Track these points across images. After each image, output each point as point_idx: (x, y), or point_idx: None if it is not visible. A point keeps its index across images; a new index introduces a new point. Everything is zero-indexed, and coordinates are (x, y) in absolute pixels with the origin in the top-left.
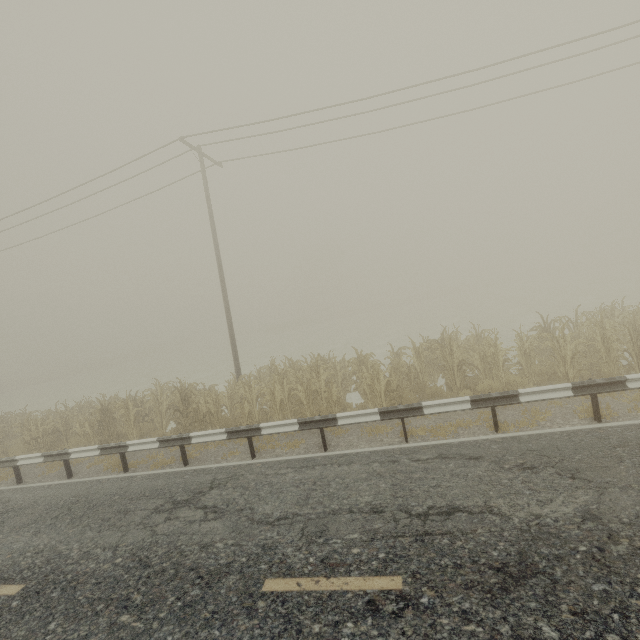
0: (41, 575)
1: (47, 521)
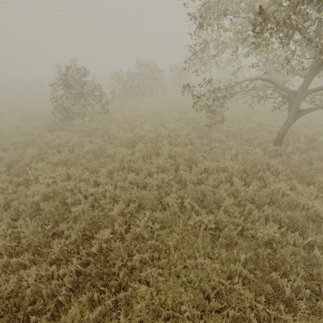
0: None
1: None
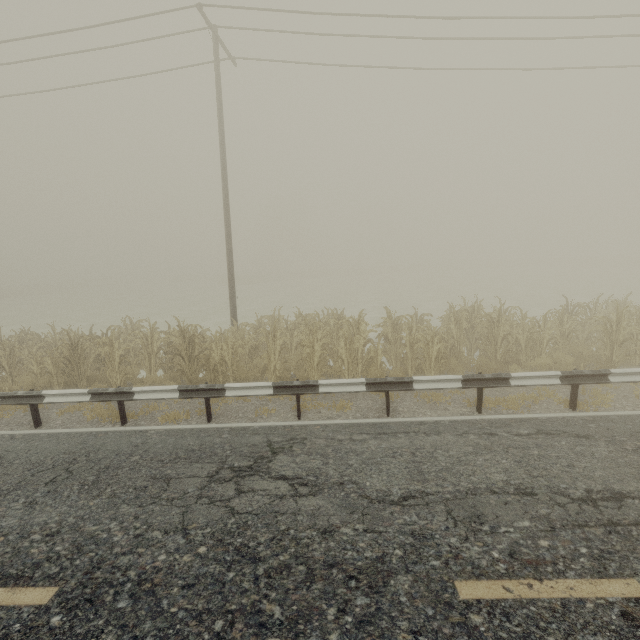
0: (79, 572)
1: (40, 487)
